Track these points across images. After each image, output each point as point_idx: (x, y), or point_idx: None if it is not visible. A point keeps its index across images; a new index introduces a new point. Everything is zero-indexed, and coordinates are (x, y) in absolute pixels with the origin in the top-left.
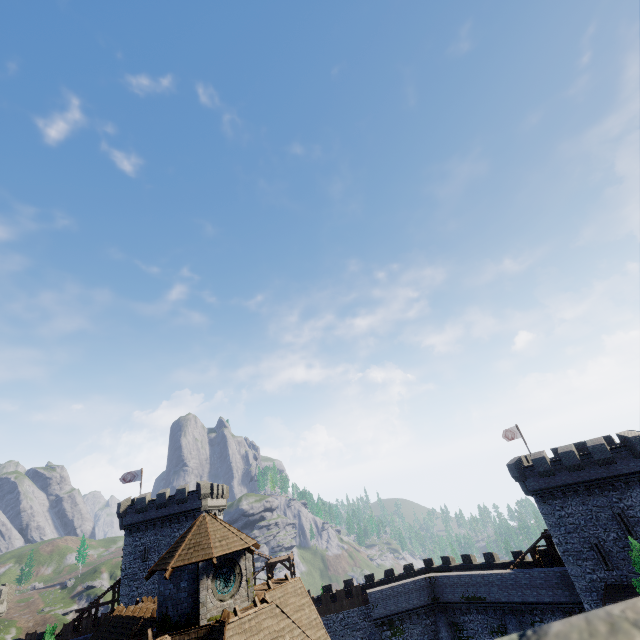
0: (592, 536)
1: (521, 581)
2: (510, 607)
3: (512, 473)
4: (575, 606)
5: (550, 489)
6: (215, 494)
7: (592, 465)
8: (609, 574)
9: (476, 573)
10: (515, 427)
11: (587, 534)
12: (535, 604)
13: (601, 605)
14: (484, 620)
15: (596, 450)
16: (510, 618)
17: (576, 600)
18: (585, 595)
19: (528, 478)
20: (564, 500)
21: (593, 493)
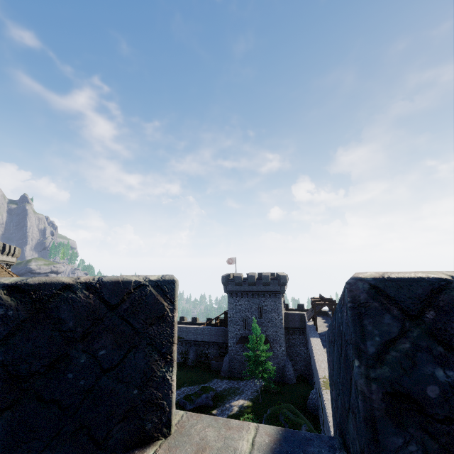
0: (245, 315)
1: (205, 332)
2: (195, 343)
3: (223, 281)
4: (225, 344)
5: (237, 292)
6: (6, 252)
7: (260, 284)
8: (245, 332)
9: (184, 326)
10: (235, 258)
11: (244, 314)
12: (207, 342)
13: (235, 344)
14: (179, 348)
15: (265, 278)
16: (193, 347)
17: (226, 342)
18: (231, 340)
19: (229, 284)
20: (241, 298)
21: (254, 297)
